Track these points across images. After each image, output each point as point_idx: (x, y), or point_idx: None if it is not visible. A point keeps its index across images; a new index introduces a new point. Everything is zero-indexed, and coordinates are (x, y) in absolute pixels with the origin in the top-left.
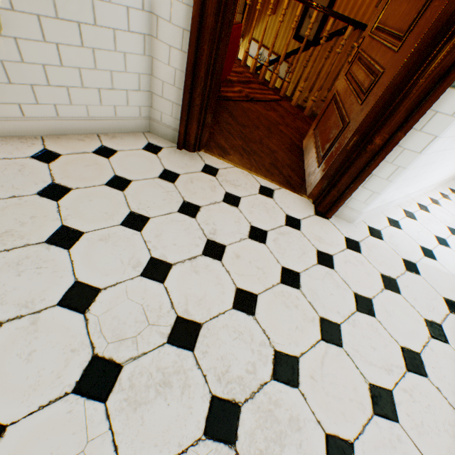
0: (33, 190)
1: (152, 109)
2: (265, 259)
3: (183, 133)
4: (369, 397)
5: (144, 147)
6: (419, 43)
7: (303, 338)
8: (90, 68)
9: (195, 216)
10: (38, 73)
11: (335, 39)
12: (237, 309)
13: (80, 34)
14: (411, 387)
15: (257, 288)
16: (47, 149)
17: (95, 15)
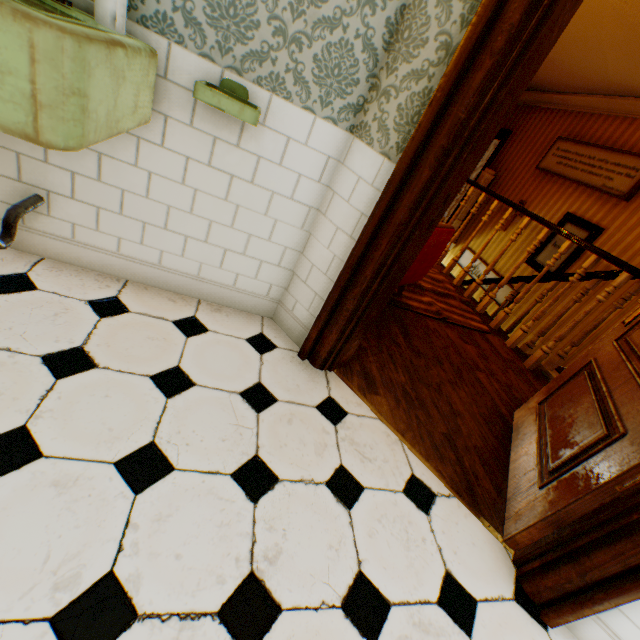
0: (43, 347)
1: (287, 291)
2: None
3: (313, 337)
4: None
5: (251, 337)
6: None
7: None
8: (225, 224)
9: (257, 497)
10: (159, 212)
11: (595, 281)
12: None
13: (229, 187)
14: None
15: None
16: (118, 298)
17: (256, 172)
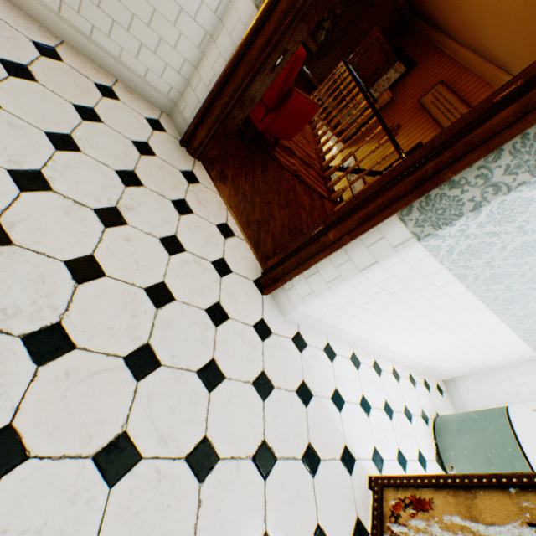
0: None
1: (182, 97)
2: (154, 264)
3: (191, 131)
4: (108, 441)
5: (149, 118)
6: (394, 168)
7: (106, 341)
8: (144, 22)
9: (128, 186)
10: None
11: None
12: (68, 266)
13: None
14: (170, 475)
15: (113, 272)
16: (56, 50)
17: None
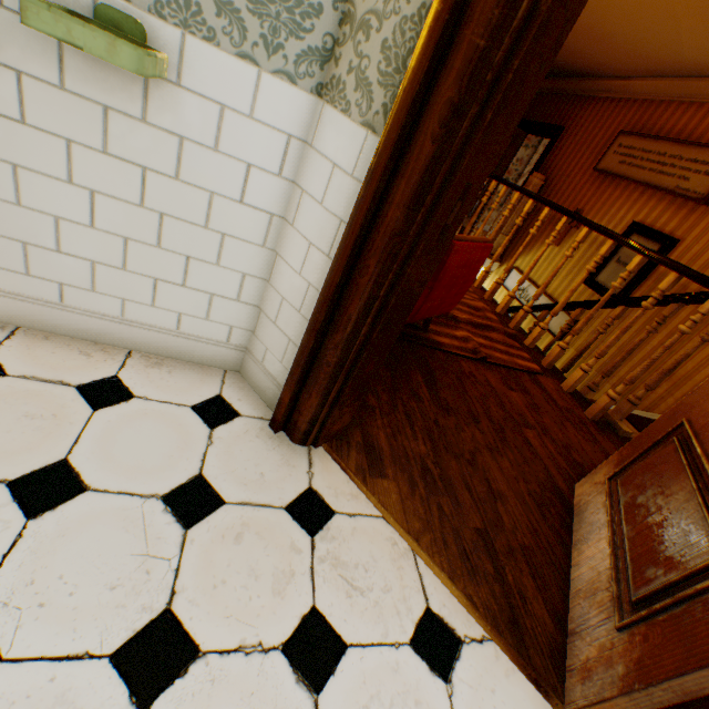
0: None
1: (255, 335)
2: None
3: (286, 402)
4: None
5: (201, 402)
6: None
7: None
8: (148, 242)
9: (151, 697)
10: (44, 227)
11: (676, 305)
12: None
13: (143, 185)
14: None
15: None
16: None
17: (181, 162)
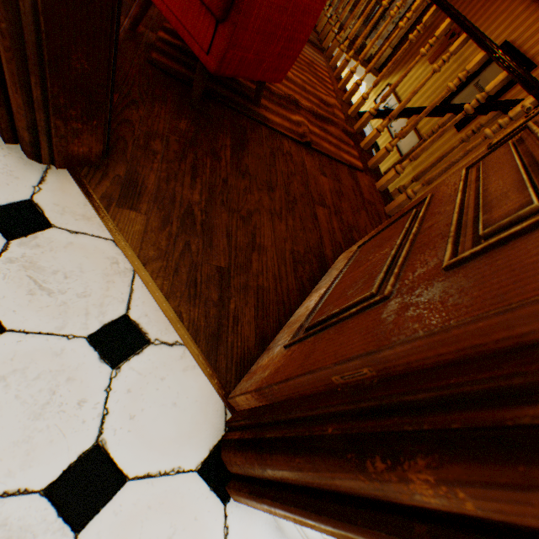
0: None
1: None
2: None
3: None
4: None
5: None
6: None
7: None
8: None
9: None
10: None
11: (494, 114)
12: None
13: None
14: None
15: None
16: None
17: None
